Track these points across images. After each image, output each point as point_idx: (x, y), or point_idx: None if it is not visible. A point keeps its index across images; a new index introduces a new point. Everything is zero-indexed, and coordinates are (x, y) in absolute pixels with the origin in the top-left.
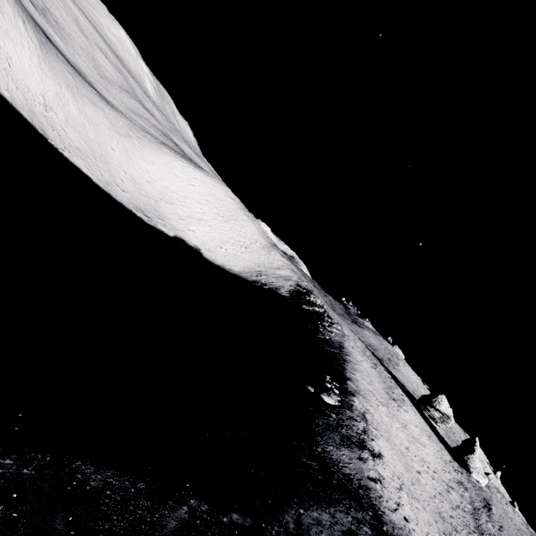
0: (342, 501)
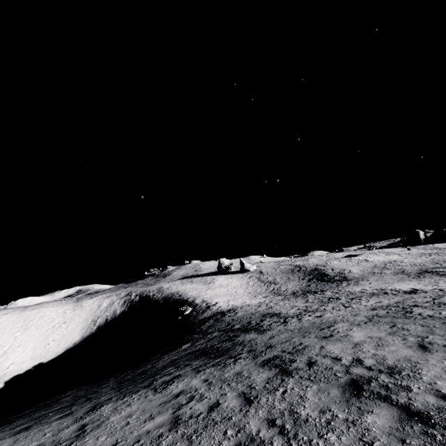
0: (210, 319)
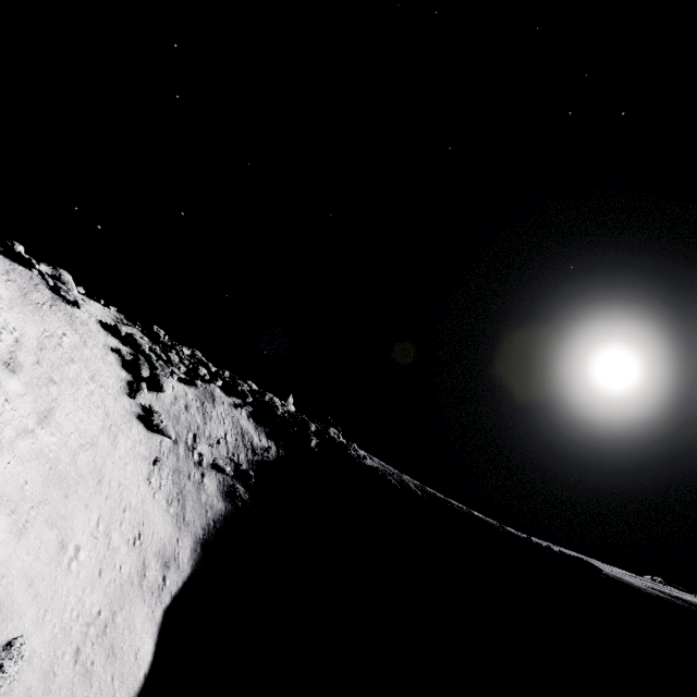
0: None
